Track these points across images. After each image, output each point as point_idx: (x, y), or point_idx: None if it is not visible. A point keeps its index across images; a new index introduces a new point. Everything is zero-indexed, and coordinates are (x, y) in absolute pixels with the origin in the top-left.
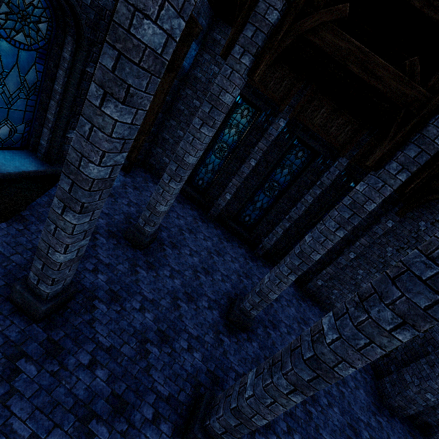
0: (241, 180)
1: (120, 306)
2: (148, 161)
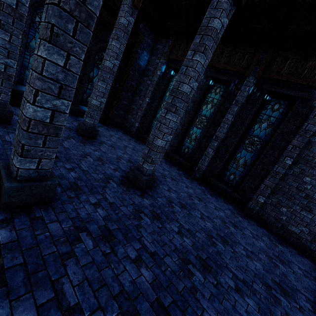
0: None
1: None
2: (124, 125)
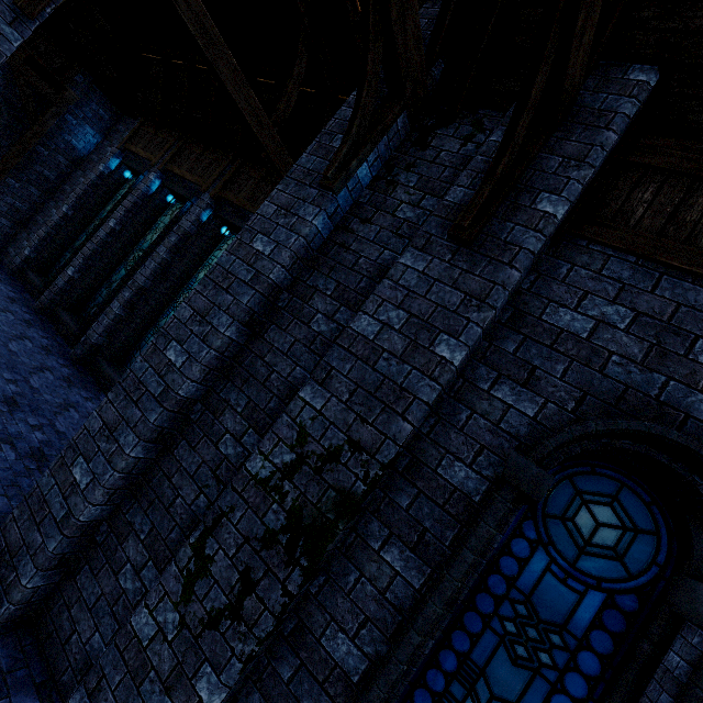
0: (92, 247)
1: None
2: (7, 250)
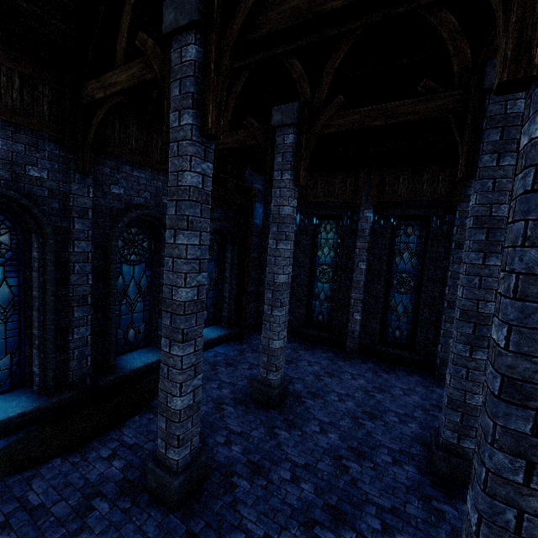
0: (361, 291)
1: (265, 479)
2: (259, 322)
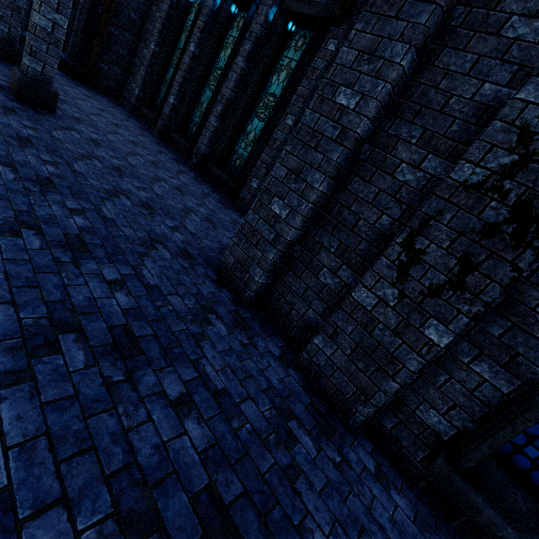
0: (182, 74)
1: None
2: (123, 95)
